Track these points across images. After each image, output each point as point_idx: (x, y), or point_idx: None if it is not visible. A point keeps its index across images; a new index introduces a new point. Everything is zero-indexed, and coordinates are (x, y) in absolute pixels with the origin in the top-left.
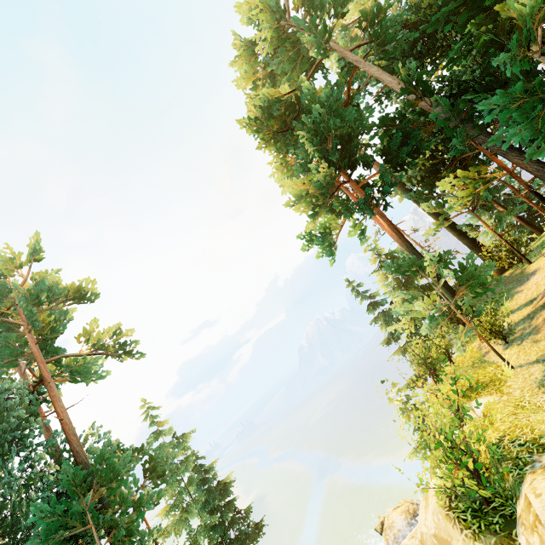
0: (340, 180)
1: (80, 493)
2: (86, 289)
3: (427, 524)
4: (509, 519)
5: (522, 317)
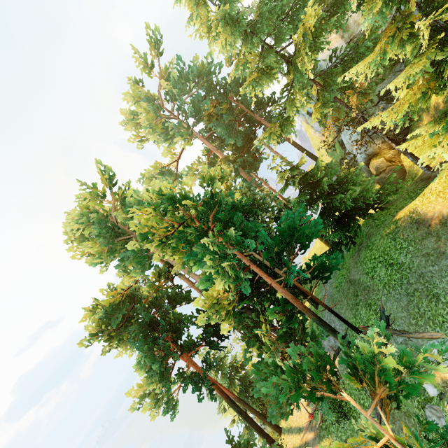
0: None
1: None
2: None
3: None
4: None
5: (297, 444)
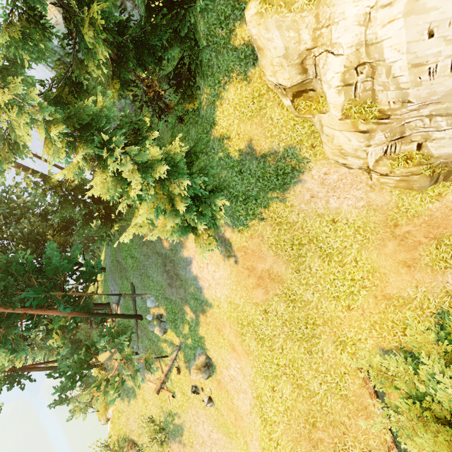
0: None
1: None
2: None
3: None
4: None
5: (108, 356)
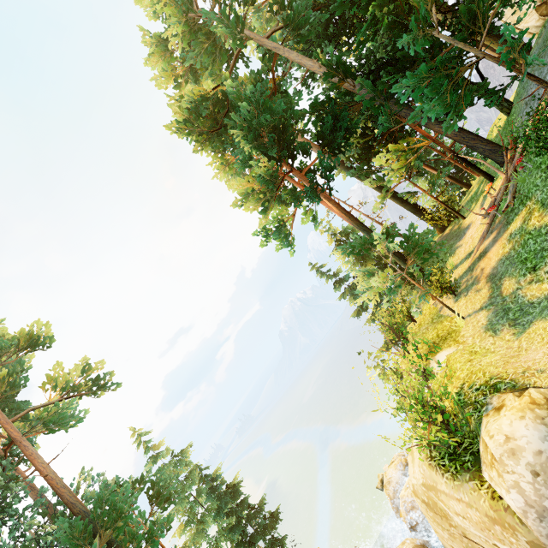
0: (283, 170)
1: (86, 544)
2: (39, 333)
3: (415, 476)
4: (477, 455)
5: (464, 270)
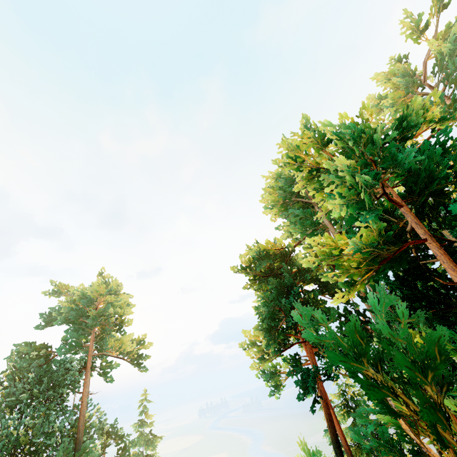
0: None
1: None
2: (125, 322)
3: None
4: None
5: None
